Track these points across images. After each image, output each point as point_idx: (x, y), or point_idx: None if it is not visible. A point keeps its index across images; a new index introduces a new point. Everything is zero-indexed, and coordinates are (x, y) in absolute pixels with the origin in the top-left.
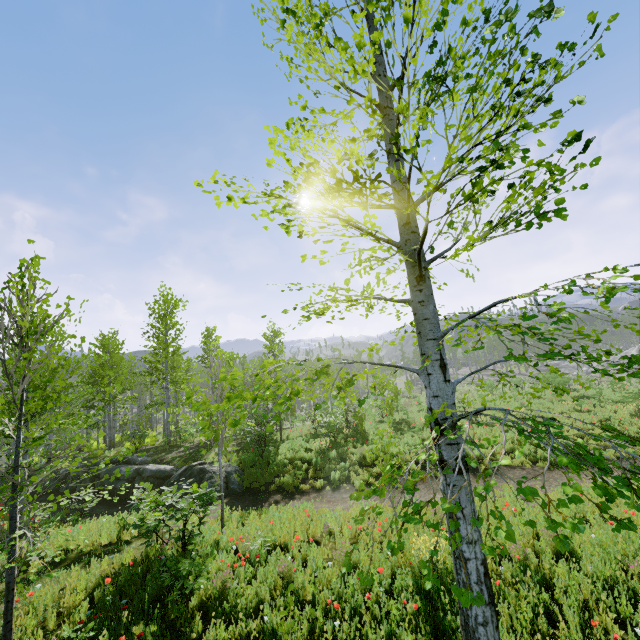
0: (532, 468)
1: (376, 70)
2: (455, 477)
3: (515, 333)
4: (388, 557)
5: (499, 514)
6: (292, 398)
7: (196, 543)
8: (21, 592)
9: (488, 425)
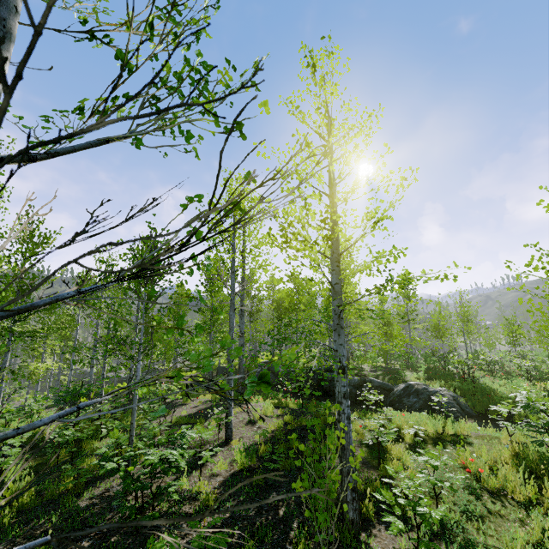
0: None
1: None
2: None
3: None
4: None
5: None
6: None
7: None
8: None
9: None
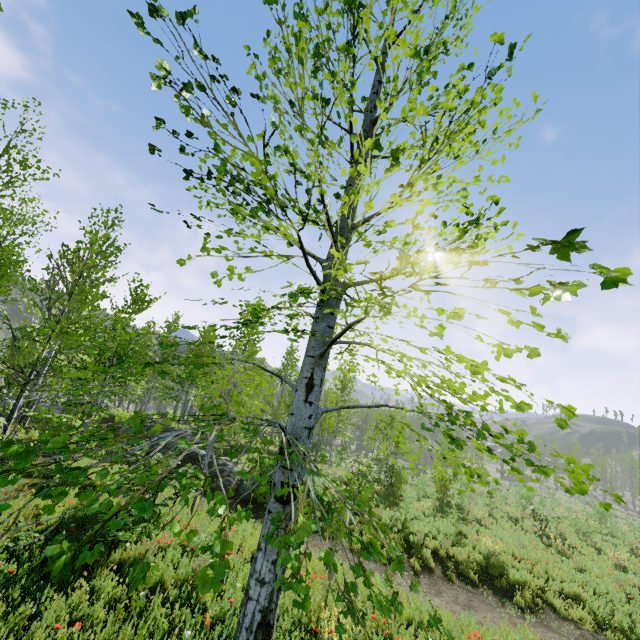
0: (593, 633)
1: (366, 107)
2: (275, 503)
3: (400, 375)
4: (296, 611)
5: (105, 473)
6: (208, 385)
7: (163, 514)
8: None
9: (561, 554)
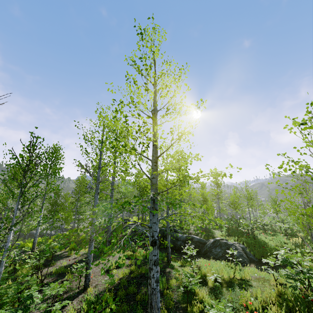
0: None
1: None
2: None
3: None
4: None
5: None
6: None
7: None
8: (223, 298)
9: None
